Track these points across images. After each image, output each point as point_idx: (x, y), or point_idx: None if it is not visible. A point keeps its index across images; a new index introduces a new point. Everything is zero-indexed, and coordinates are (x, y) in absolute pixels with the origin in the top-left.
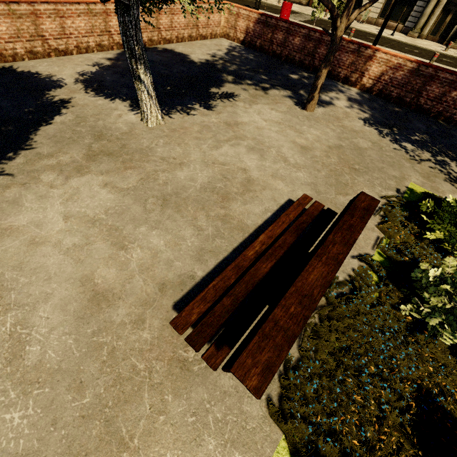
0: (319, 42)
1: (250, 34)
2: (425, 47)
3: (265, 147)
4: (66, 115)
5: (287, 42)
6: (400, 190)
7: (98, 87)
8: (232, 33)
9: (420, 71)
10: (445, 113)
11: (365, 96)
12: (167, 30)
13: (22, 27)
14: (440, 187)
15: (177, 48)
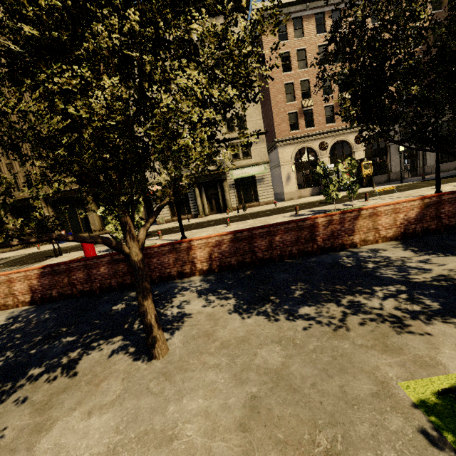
0: None
1: (38, 290)
2: (215, 218)
3: None
4: None
5: (92, 276)
6: (426, 428)
7: None
8: (10, 300)
9: (238, 237)
10: (285, 253)
11: (210, 278)
12: None
13: None
14: (417, 352)
15: None
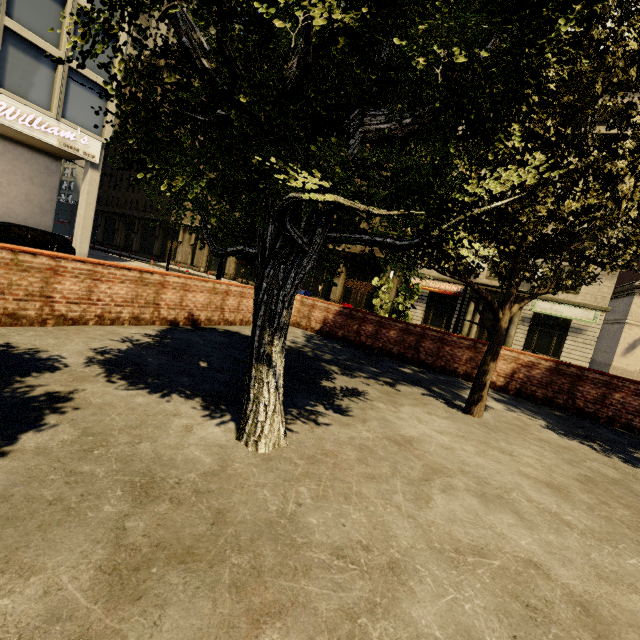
0: (422, 336)
1: (329, 324)
2: None
3: (498, 490)
4: (56, 428)
5: (379, 334)
6: None
7: (133, 372)
8: (304, 322)
9: (560, 369)
10: (619, 419)
11: (504, 395)
12: (232, 311)
13: (20, 282)
14: None
15: (243, 330)
